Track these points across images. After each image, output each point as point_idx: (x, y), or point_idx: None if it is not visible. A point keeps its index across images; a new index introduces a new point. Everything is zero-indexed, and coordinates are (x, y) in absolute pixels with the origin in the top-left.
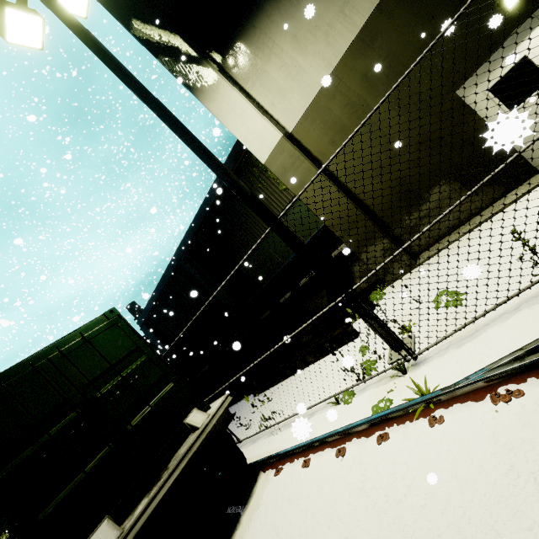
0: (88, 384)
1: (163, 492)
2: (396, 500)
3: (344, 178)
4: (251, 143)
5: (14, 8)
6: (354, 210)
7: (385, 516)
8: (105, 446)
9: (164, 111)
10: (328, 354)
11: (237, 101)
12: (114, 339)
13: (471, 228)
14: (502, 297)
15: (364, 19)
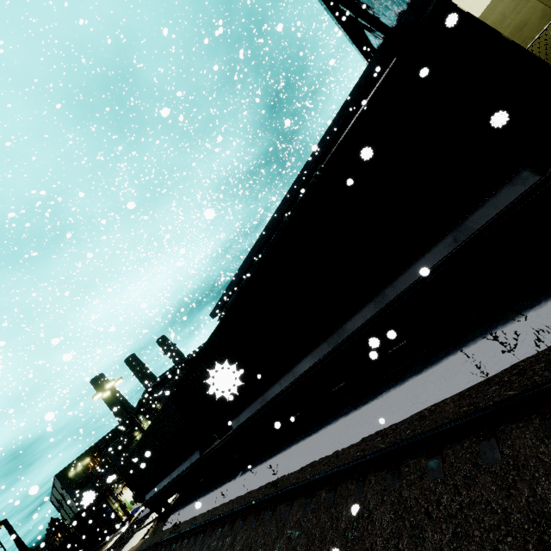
0: None
1: None
2: None
3: None
4: (465, 1)
5: None
6: None
7: None
8: None
9: None
10: None
11: None
12: None
13: None
14: None
15: None
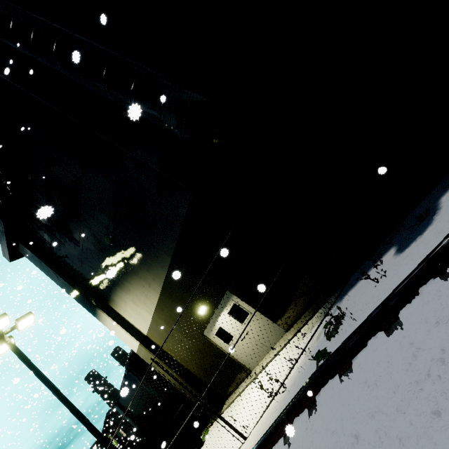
0: None
1: None
2: None
3: (177, 359)
4: (128, 343)
5: None
6: (182, 381)
7: None
8: None
9: (58, 396)
10: None
11: (116, 326)
12: None
13: (232, 400)
14: None
15: (156, 301)
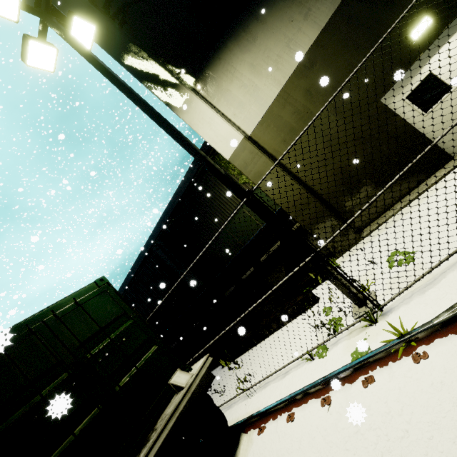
0: (79, 346)
1: (153, 453)
2: (398, 438)
3: (295, 169)
4: (217, 144)
5: (36, 41)
6: (306, 194)
7: (390, 455)
8: (94, 408)
9: (154, 111)
10: (291, 320)
11: (207, 112)
12: (103, 305)
13: (404, 204)
14: (450, 250)
15: (305, 51)
